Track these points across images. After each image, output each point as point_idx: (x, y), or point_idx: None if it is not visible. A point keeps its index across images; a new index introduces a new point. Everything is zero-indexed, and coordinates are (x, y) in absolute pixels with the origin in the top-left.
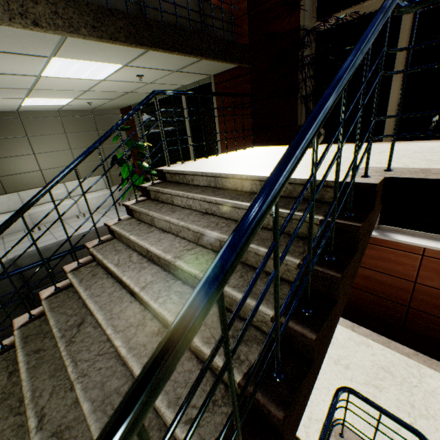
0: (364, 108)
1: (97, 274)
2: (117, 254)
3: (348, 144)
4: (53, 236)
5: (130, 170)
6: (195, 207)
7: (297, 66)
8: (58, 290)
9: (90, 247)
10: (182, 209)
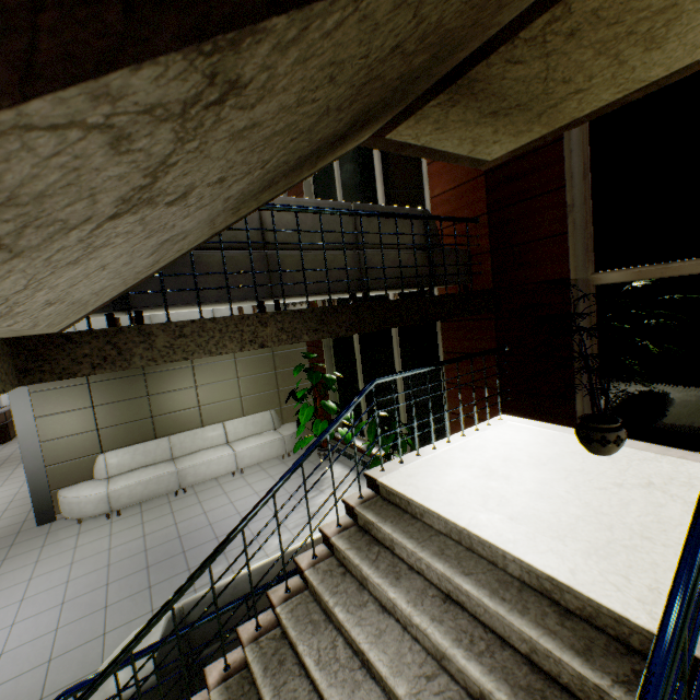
0: (694, 396)
1: (285, 661)
2: (315, 634)
3: (674, 453)
4: (202, 509)
5: (312, 413)
6: (430, 577)
7: (571, 337)
8: (228, 670)
9: (275, 604)
10: (409, 571)
